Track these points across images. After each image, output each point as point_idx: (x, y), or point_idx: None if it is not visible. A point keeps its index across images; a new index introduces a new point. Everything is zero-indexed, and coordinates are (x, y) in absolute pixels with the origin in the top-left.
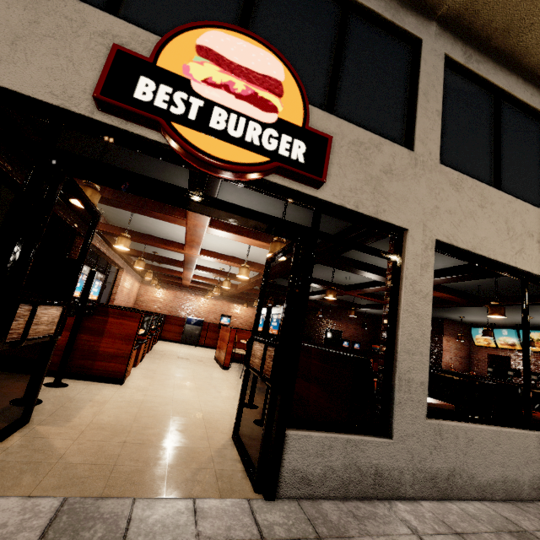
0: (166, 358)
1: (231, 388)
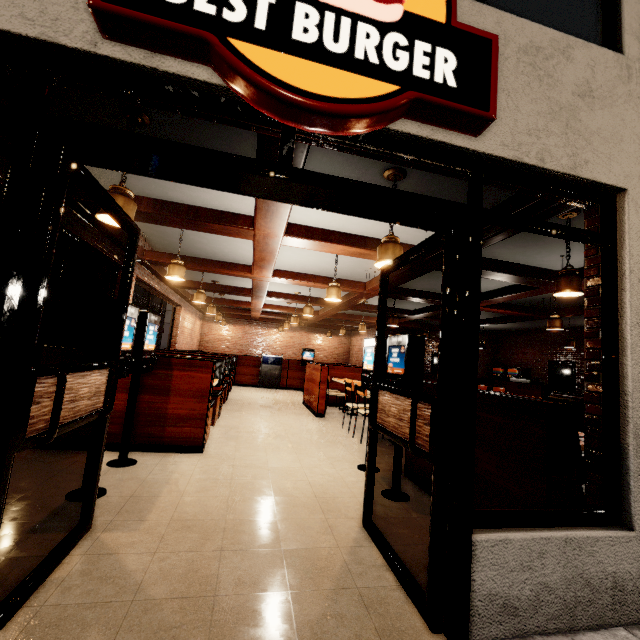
0: (247, 408)
1: (336, 443)
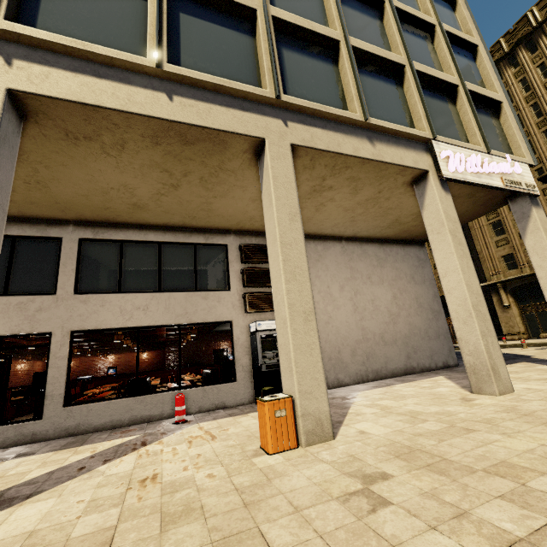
0: None
1: None
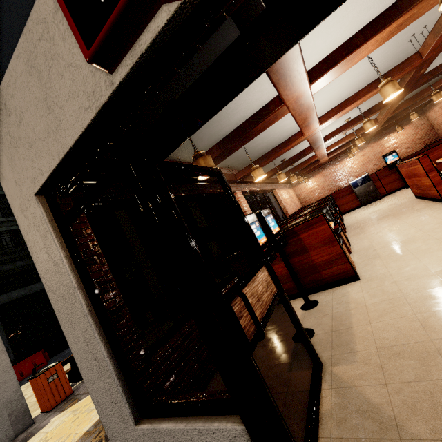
0: (366, 227)
1: None
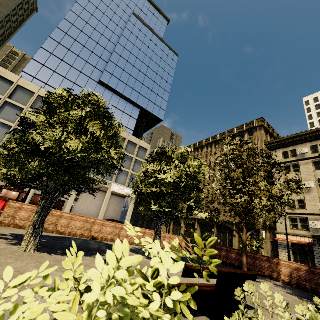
0: None
1: None
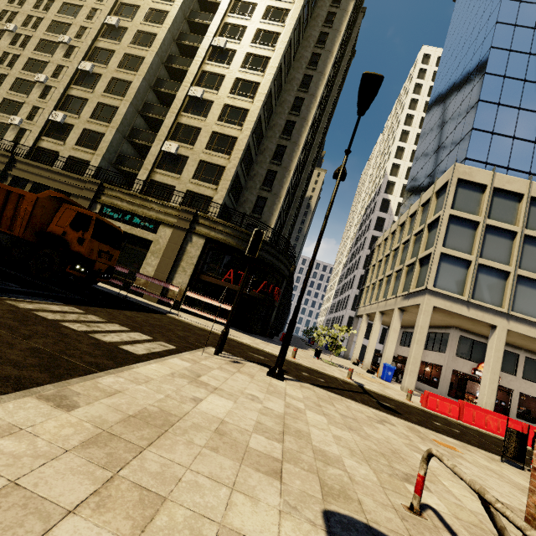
0: None
1: None
